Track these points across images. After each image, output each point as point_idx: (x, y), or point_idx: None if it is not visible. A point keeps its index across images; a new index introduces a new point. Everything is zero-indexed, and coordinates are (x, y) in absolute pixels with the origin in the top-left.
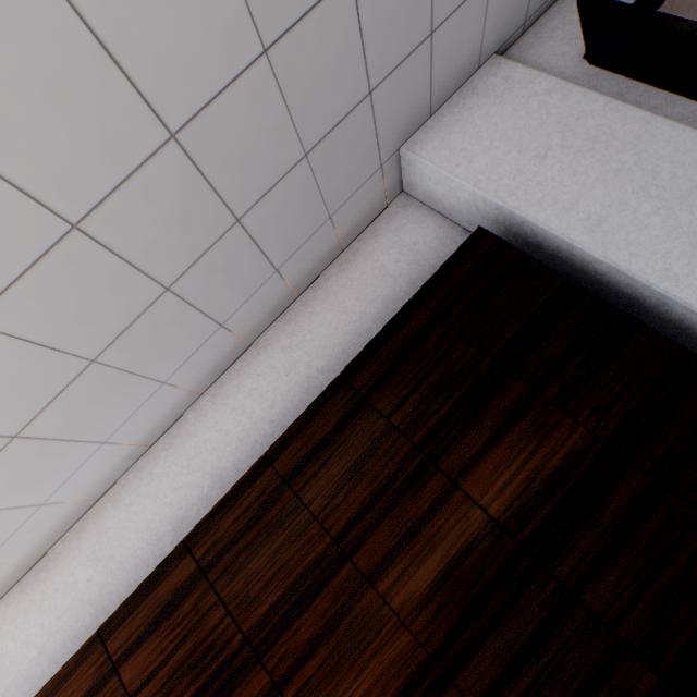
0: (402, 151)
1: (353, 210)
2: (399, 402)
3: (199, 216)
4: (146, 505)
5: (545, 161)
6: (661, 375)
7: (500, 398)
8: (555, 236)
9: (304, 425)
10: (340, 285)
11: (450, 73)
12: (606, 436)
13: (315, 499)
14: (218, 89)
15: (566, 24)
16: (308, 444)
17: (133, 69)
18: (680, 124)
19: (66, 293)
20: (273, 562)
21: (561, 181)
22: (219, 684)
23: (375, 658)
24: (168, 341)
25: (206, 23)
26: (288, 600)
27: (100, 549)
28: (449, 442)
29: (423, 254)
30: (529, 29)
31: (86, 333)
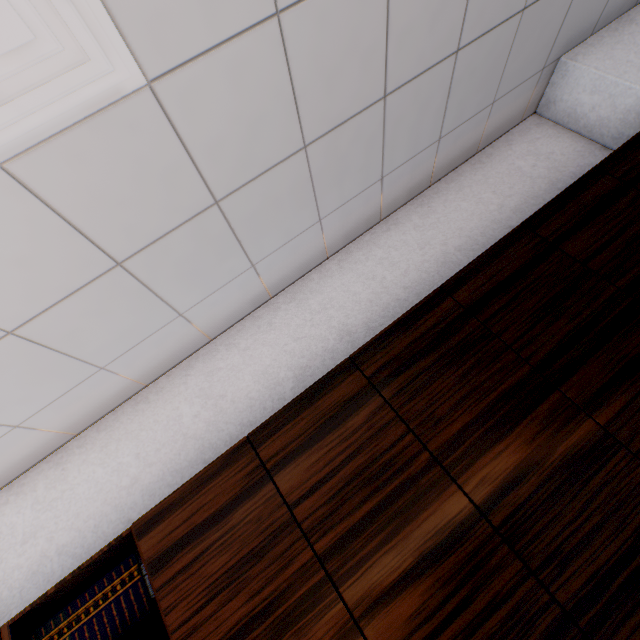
0: (561, 61)
1: (505, 108)
2: (594, 251)
3: (445, 21)
4: (263, 351)
5: None
6: None
7: None
8: None
9: (484, 264)
10: (474, 181)
11: None
12: None
13: (506, 330)
14: None
15: None
16: (492, 281)
17: None
18: None
19: (340, 38)
20: (461, 385)
21: None
22: (403, 502)
23: (604, 490)
24: (349, 166)
25: None
26: (483, 423)
27: (209, 387)
28: None
29: (560, 162)
30: None
31: (320, 105)
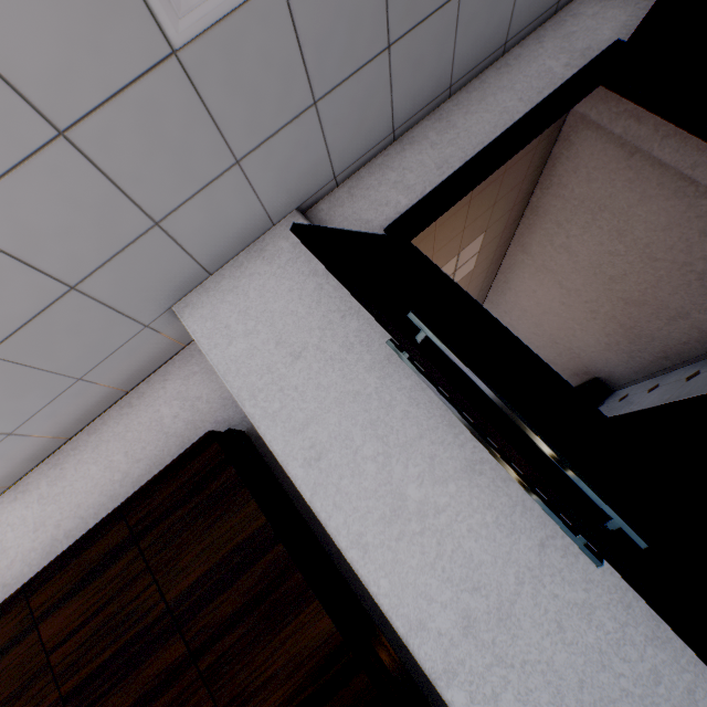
0: (175, 310)
1: (121, 364)
2: (65, 636)
3: None
4: None
5: (296, 362)
6: (311, 668)
7: (158, 656)
8: (279, 460)
9: None
10: (115, 433)
11: (222, 240)
12: None
13: None
14: None
15: (383, 183)
16: None
17: None
18: None
19: None
20: None
21: (303, 392)
22: None
23: None
24: None
25: None
26: None
27: None
28: (94, 700)
29: (202, 413)
30: (347, 181)
31: None
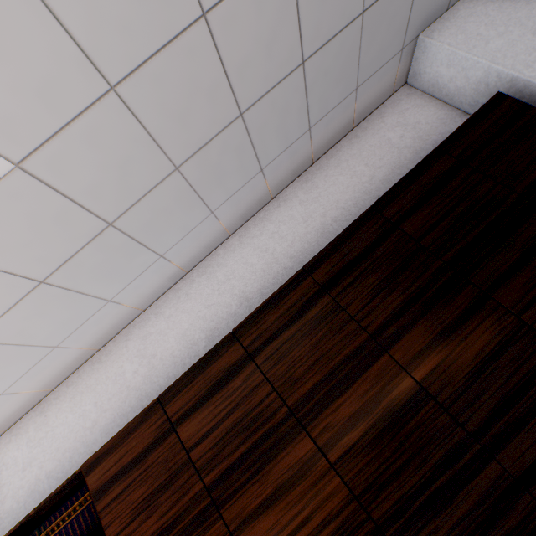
0: (420, 39)
1: (371, 88)
2: (428, 228)
3: (281, 45)
4: (183, 318)
5: None
6: None
7: (527, 226)
8: None
9: (339, 245)
10: (350, 155)
11: None
12: None
13: (351, 303)
14: None
15: None
16: (343, 260)
17: None
18: None
19: (179, 87)
20: (314, 351)
21: None
22: (267, 446)
23: (414, 433)
24: (226, 170)
25: None
26: (328, 382)
27: (144, 349)
28: (478, 261)
29: (425, 131)
30: None
31: (180, 137)
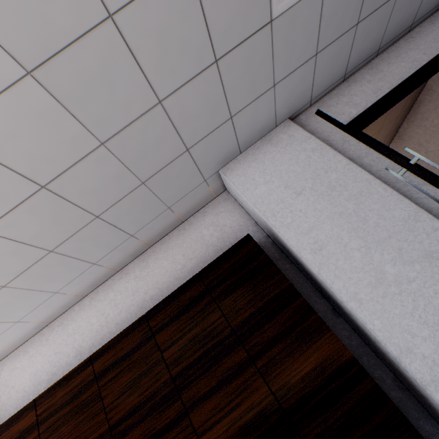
0: (220, 172)
1: (187, 202)
2: (171, 343)
3: (69, 217)
4: (39, 359)
5: (299, 197)
6: (333, 372)
7: (229, 358)
8: (293, 250)
9: (117, 342)
10: (176, 244)
11: (252, 132)
12: (286, 407)
13: (108, 395)
14: (72, 164)
15: (339, 103)
16: (115, 356)
17: (11, 163)
18: (390, 188)
19: None
20: (74, 431)
21: (305, 213)
22: None
23: None
24: (56, 273)
25: (58, 138)
26: None
27: (10, 379)
28: (191, 380)
29: (227, 233)
30: (316, 103)
31: None
